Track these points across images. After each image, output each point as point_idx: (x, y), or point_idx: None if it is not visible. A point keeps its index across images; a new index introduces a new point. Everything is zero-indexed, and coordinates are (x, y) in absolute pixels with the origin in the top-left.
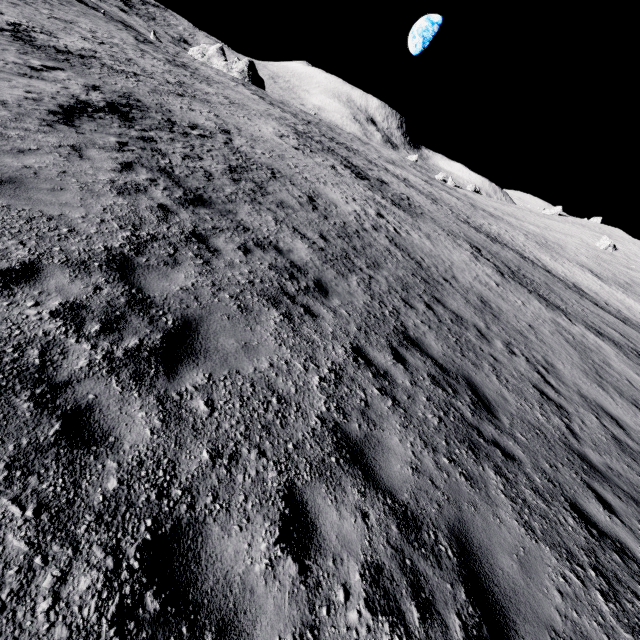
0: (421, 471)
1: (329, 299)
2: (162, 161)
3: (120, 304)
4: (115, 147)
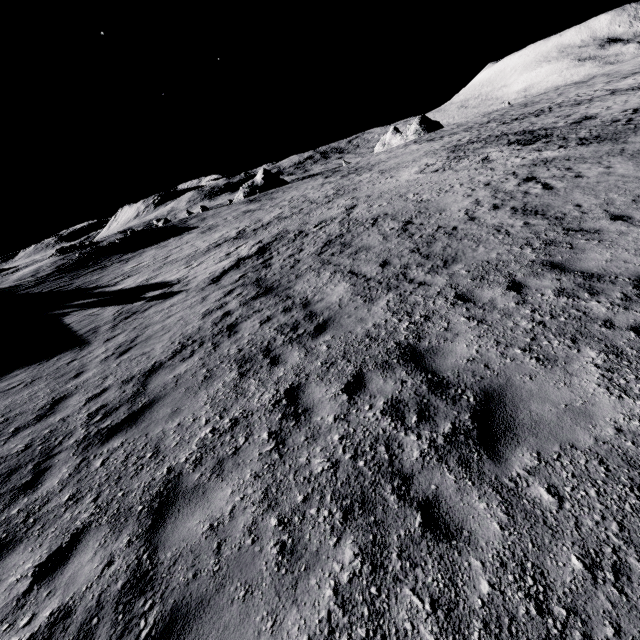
0: (219, 531)
1: (318, 338)
2: (263, 273)
3: (125, 399)
4: (234, 281)
